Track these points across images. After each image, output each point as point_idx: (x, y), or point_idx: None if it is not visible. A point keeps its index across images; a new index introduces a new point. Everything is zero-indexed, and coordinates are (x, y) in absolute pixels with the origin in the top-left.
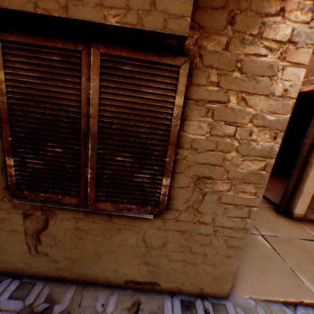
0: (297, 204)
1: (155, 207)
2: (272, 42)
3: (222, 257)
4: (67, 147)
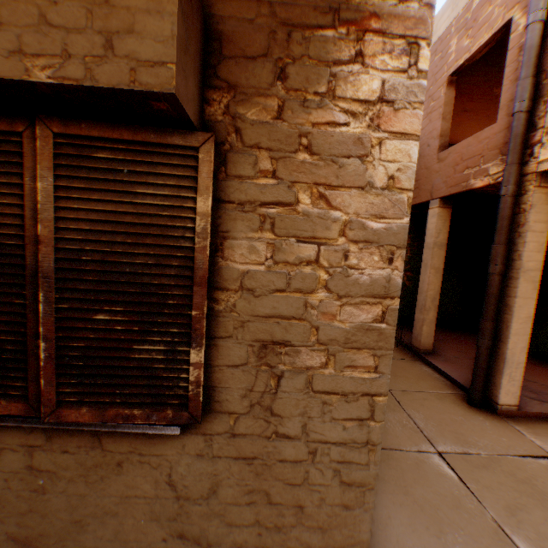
0: (501, 386)
1: (181, 409)
2: (353, 102)
3: (334, 509)
4: (3, 301)
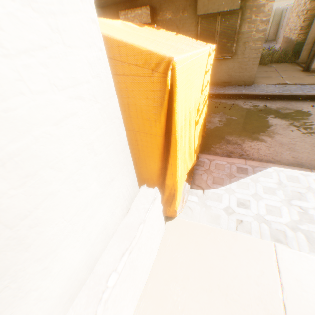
0: (313, 62)
1: (231, 54)
2: None
3: (250, 69)
4: (211, 41)
